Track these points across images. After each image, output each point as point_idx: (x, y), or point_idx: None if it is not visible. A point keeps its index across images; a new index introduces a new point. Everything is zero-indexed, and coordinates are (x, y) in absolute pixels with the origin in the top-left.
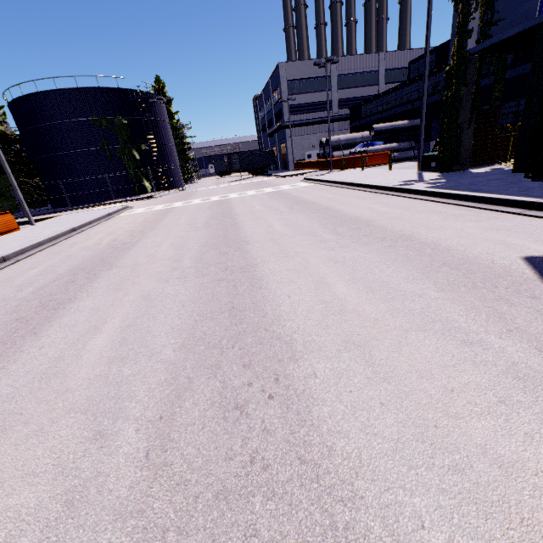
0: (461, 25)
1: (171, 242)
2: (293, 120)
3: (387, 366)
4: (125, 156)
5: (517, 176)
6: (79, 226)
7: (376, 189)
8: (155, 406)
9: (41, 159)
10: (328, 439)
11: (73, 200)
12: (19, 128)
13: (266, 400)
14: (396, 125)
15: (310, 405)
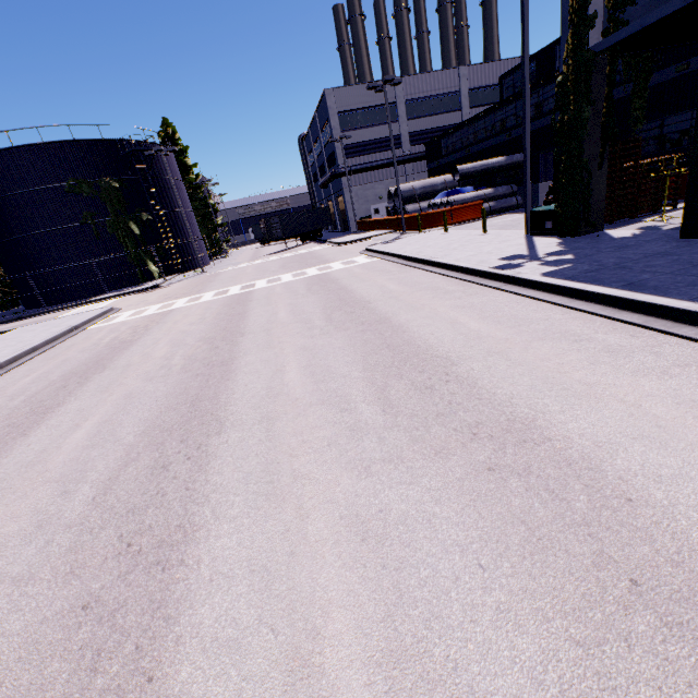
0: (577, 8)
1: (104, 413)
2: (351, 164)
3: None
4: (120, 231)
5: (694, 248)
6: (8, 360)
7: (464, 273)
8: None
9: (2, 245)
10: None
11: (51, 297)
12: None
13: None
14: (489, 165)
15: None
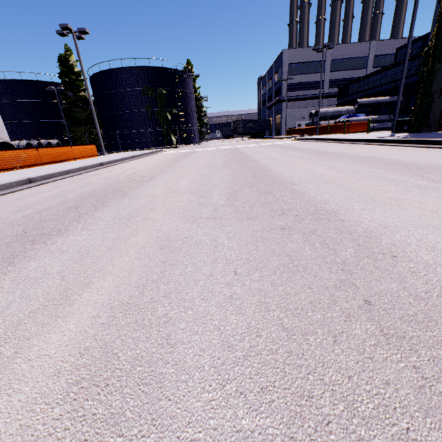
0: (441, 13)
1: (204, 161)
2: (290, 95)
3: (346, 186)
4: (161, 117)
5: None
6: (136, 155)
7: (353, 142)
8: (225, 193)
9: (106, 116)
10: (313, 197)
11: (122, 146)
12: (95, 94)
13: (281, 191)
14: (378, 100)
15: (304, 192)
